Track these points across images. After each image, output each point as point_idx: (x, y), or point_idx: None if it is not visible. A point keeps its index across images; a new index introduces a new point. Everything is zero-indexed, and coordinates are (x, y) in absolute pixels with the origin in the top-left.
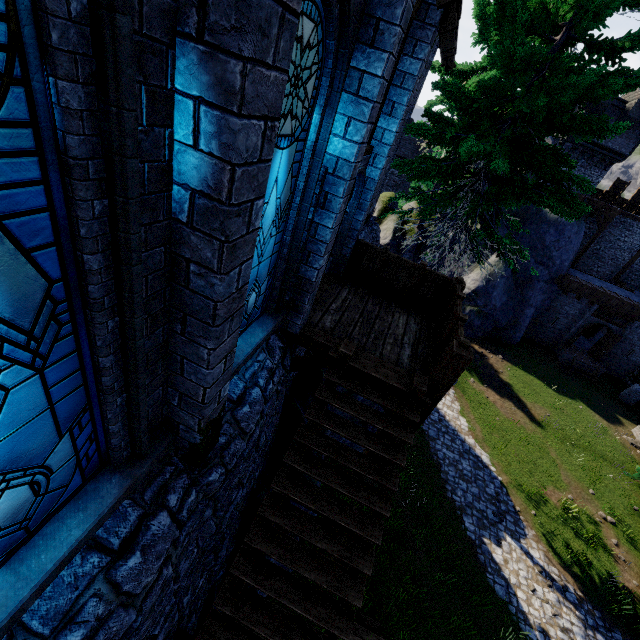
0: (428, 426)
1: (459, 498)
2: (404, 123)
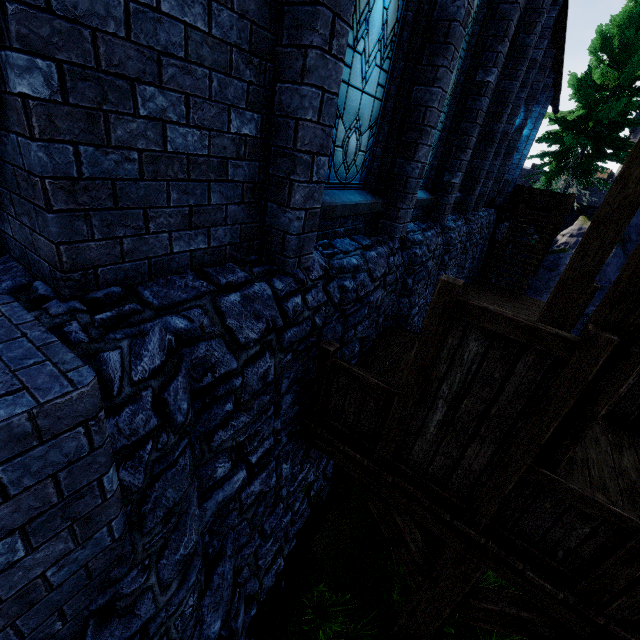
0: None
1: None
2: None
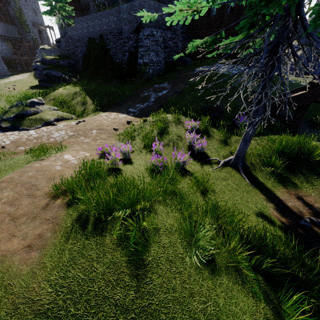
0: None
1: None
2: None
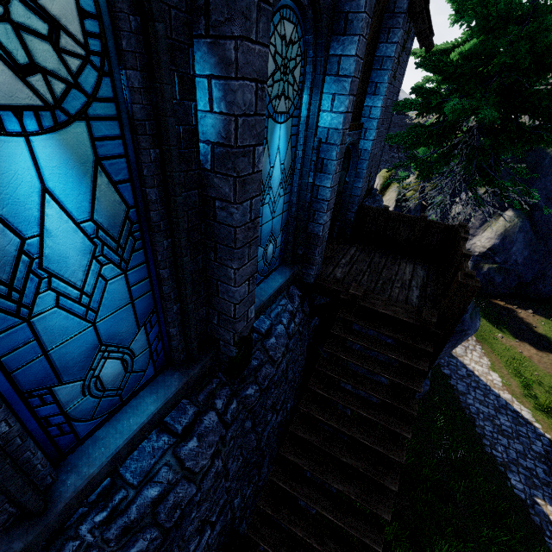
0: (456, 381)
1: (500, 454)
2: (392, 104)
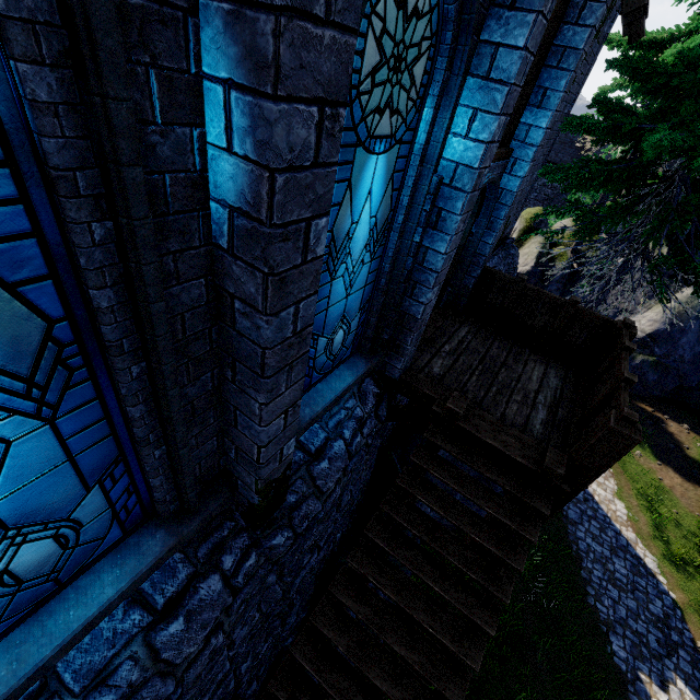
0: (567, 505)
1: (606, 609)
2: (561, 118)
